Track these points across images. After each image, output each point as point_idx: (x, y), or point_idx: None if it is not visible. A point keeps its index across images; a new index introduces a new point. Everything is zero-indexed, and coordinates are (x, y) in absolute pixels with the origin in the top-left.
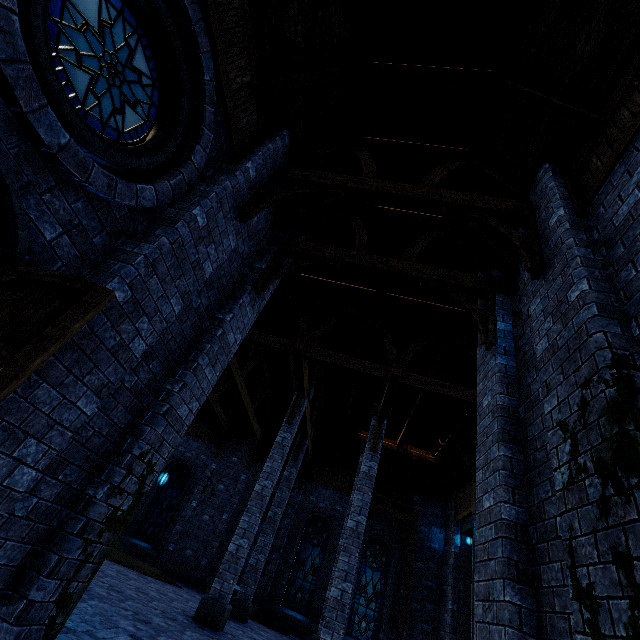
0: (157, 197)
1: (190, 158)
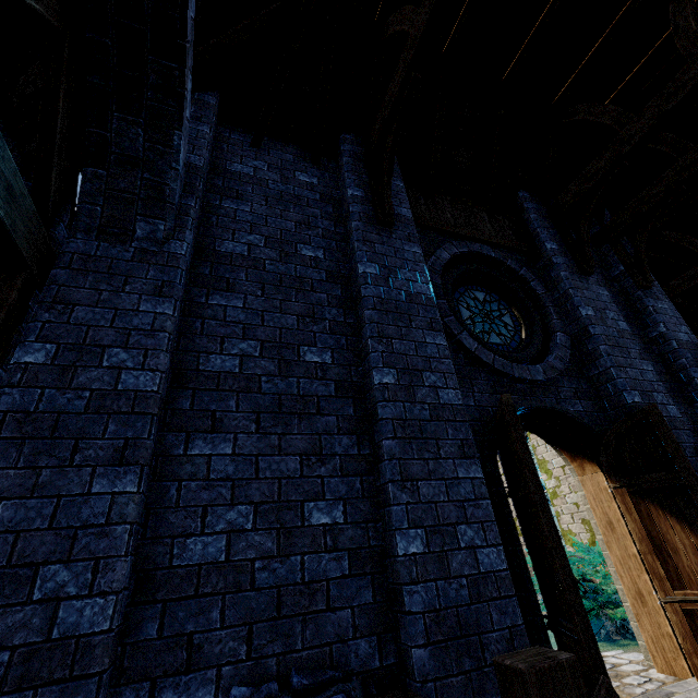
0: (564, 334)
1: (538, 294)
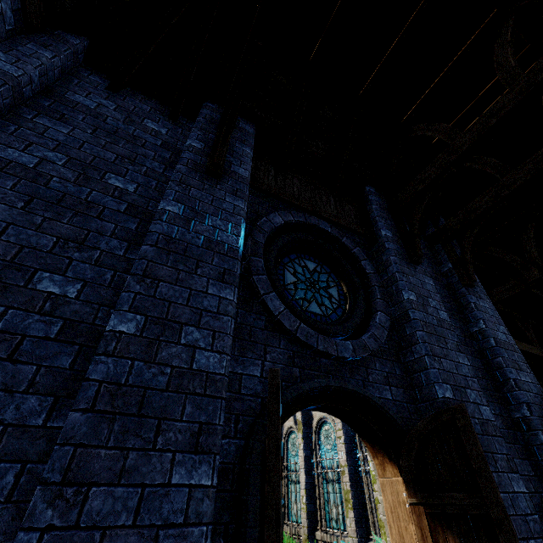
0: (385, 314)
1: (366, 273)
